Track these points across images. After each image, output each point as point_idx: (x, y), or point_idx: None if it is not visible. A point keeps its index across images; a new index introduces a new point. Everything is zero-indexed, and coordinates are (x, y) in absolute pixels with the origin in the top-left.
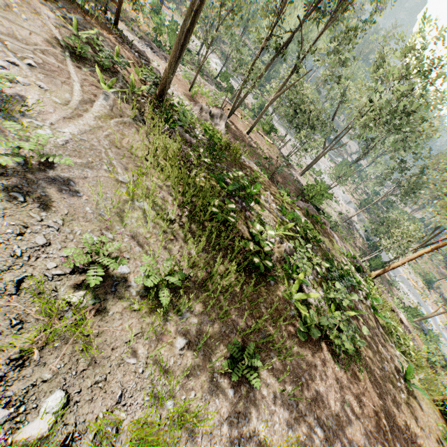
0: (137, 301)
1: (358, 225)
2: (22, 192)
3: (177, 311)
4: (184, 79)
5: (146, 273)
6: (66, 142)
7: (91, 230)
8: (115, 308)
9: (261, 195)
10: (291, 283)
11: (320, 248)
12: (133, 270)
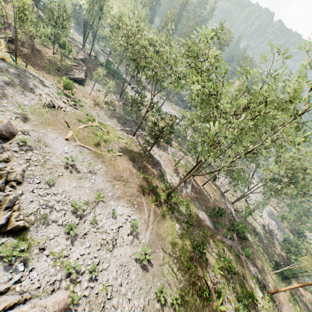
0: (170, 307)
1: (278, 234)
2: (144, 269)
3: (179, 311)
4: (172, 159)
5: (172, 298)
6: (148, 242)
7: (158, 280)
8: (165, 309)
9: (207, 243)
10: (218, 300)
11: (236, 275)
12: (168, 295)
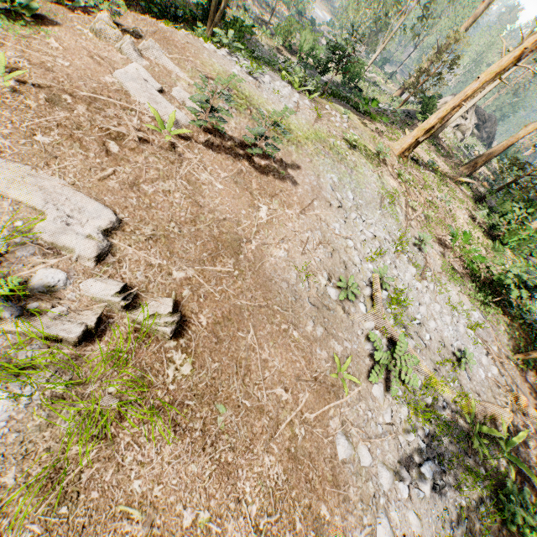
0: None
1: None
2: None
3: None
4: None
5: None
6: None
7: None
8: None
9: None
10: None
11: None
12: None
